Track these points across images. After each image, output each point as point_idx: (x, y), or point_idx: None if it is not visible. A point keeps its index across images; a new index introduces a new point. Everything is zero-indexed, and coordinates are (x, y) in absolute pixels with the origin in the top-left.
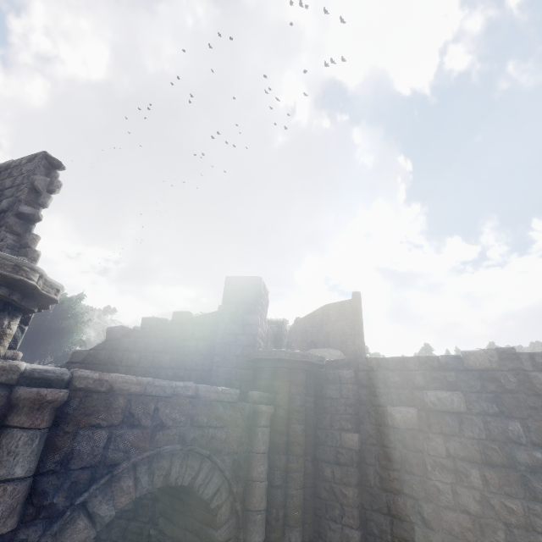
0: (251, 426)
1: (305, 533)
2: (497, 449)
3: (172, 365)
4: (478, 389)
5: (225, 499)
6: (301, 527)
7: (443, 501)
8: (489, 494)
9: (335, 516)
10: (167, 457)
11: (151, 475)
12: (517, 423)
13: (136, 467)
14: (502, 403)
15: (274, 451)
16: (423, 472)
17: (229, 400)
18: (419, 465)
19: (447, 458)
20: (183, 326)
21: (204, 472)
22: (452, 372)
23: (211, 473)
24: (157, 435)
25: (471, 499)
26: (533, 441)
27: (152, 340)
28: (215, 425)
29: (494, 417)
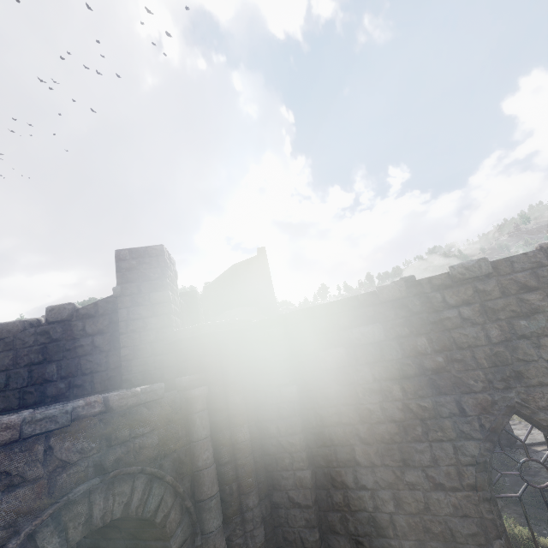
0: (186, 415)
1: (260, 492)
2: (411, 363)
3: (62, 374)
4: (392, 317)
5: (172, 504)
6: (256, 489)
7: (374, 419)
8: (408, 401)
9: (286, 465)
10: (82, 500)
11: (62, 533)
12: (424, 338)
13: (35, 537)
14: (411, 325)
15: (217, 431)
16: (356, 400)
17: (153, 398)
18: (352, 395)
19: (374, 383)
20: (66, 323)
21: (139, 491)
22: (370, 307)
23: (148, 487)
24: (59, 481)
25: (395, 409)
26: (436, 349)
27: (21, 351)
28: (142, 433)
29: (407, 338)
